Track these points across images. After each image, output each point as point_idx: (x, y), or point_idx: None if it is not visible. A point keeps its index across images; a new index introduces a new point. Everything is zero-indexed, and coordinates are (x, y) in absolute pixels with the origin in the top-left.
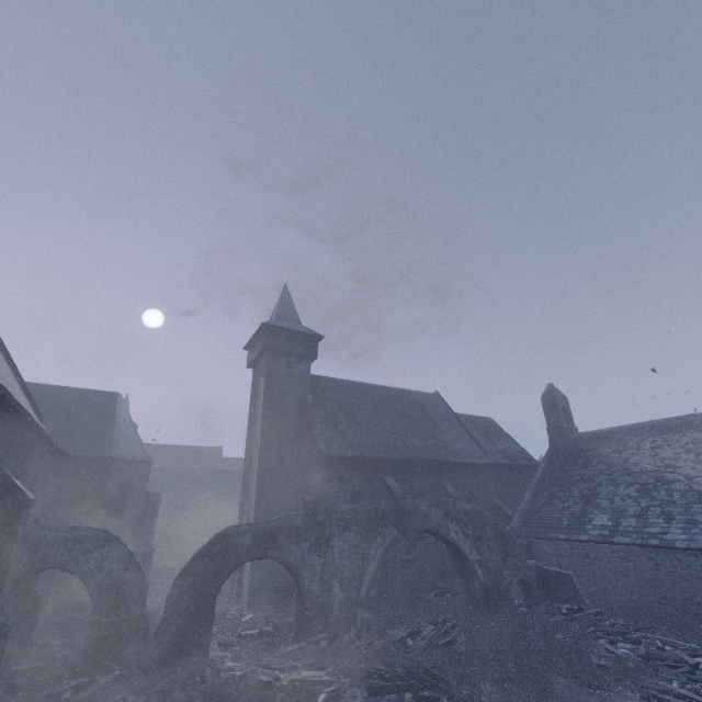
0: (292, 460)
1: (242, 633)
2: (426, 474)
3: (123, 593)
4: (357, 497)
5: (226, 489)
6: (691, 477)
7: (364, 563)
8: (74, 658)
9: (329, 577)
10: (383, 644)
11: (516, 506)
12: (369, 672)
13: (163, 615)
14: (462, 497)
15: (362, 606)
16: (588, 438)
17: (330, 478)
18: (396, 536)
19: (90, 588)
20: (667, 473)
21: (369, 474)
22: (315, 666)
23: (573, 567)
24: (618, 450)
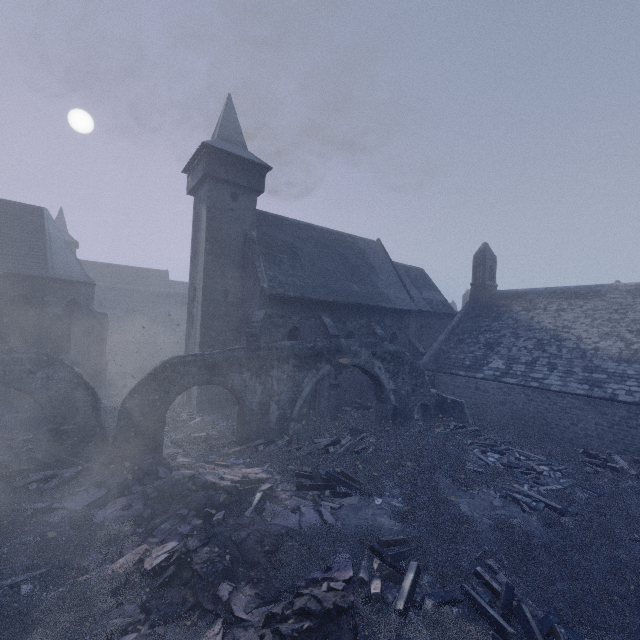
0: (235, 294)
1: (192, 436)
2: (359, 316)
3: (75, 407)
4: (295, 332)
5: (174, 310)
6: (581, 338)
7: (299, 389)
8: (40, 450)
9: (268, 400)
10: (310, 450)
11: (428, 345)
12: (297, 474)
13: (117, 427)
14: (386, 336)
15: (294, 420)
16: (504, 296)
17: (272, 315)
18: (328, 370)
19: (41, 403)
20: (563, 332)
21: (308, 313)
22: (253, 464)
23: (464, 395)
24: (527, 309)
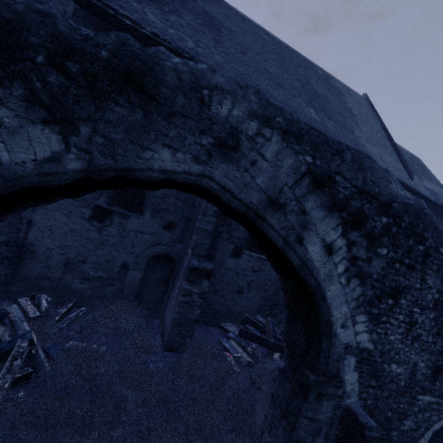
0: None
1: None
2: None
3: None
4: None
5: None
6: None
7: None
8: None
9: None
10: None
11: None
12: None
13: None
14: None
15: None
16: None
17: None
18: (45, 157)
19: None
20: None
21: None
22: None
23: None
24: None
